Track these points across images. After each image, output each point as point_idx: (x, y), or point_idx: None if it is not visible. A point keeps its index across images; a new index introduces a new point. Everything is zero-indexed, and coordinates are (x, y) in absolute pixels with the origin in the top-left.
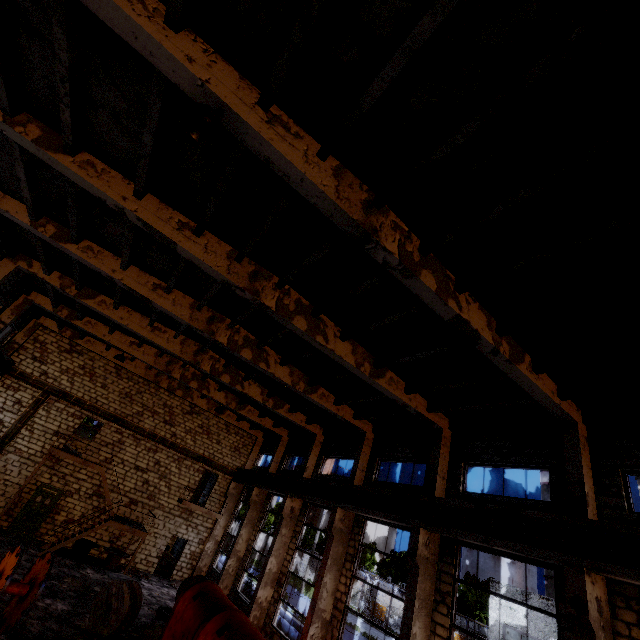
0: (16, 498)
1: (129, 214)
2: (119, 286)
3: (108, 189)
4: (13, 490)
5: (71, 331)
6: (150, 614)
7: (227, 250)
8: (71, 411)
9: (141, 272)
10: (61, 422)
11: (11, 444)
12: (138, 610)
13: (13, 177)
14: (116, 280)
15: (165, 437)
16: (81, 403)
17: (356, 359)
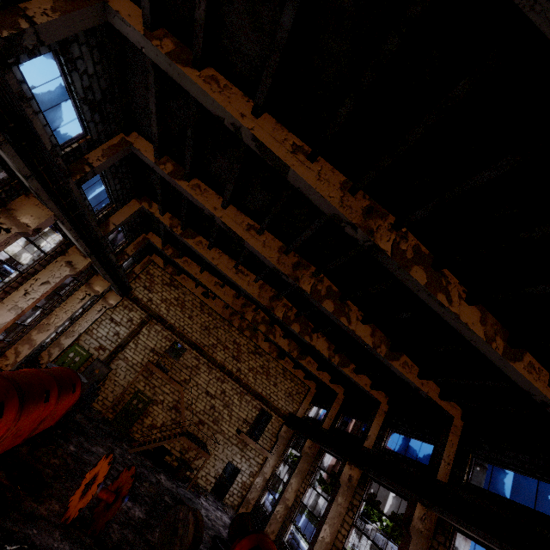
0: (120, 397)
1: (245, 133)
2: (216, 226)
3: (228, 105)
4: (119, 390)
5: (172, 268)
6: (206, 541)
7: (340, 180)
8: (165, 334)
9: (238, 212)
10: (157, 342)
11: (122, 352)
12: (199, 543)
13: (146, 115)
14: (216, 218)
15: (232, 370)
16: (172, 329)
17: (485, 331)
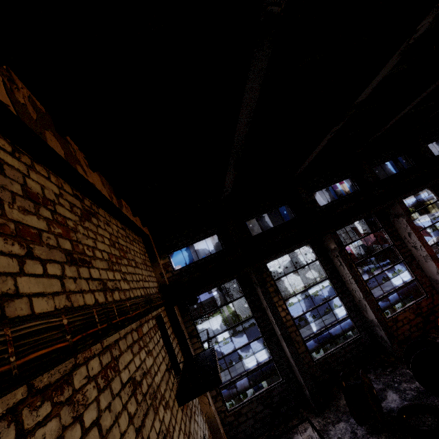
0: None
1: None
2: None
3: None
4: None
5: None
6: None
7: None
8: None
9: None
10: None
11: None
12: None
13: None
14: None
15: (102, 305)
16: None
17: None
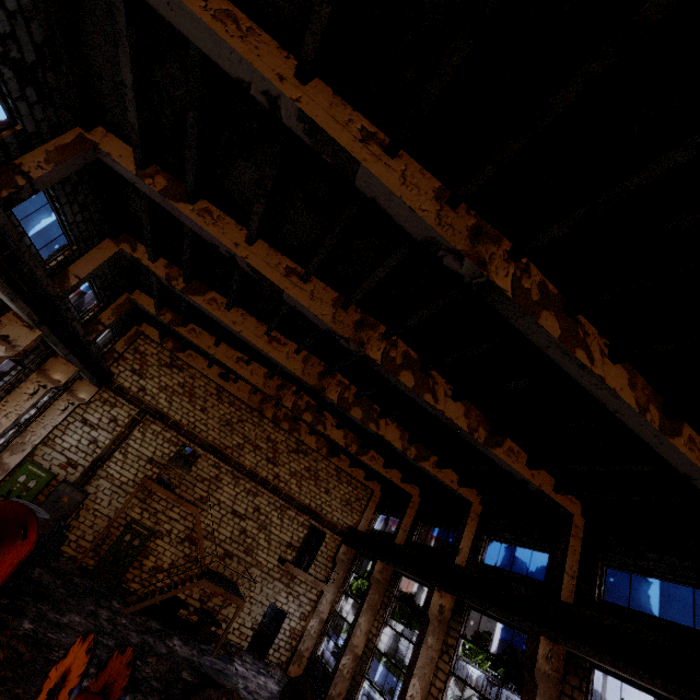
0: (104, 533)
1: (285, 108)
2: (238, 273)
3: (256, 59)
4: (102, 523)
5: (172, 342)
6: None
7: (434, 186)
8: (167, 436)
9: (271, 249)
10: (156, 448)
11: (103, 468)
12: None
13: (117, 94)
14: (238, 258)
15: (267, 478)
16: (178, 427)
17: (636, 397)
